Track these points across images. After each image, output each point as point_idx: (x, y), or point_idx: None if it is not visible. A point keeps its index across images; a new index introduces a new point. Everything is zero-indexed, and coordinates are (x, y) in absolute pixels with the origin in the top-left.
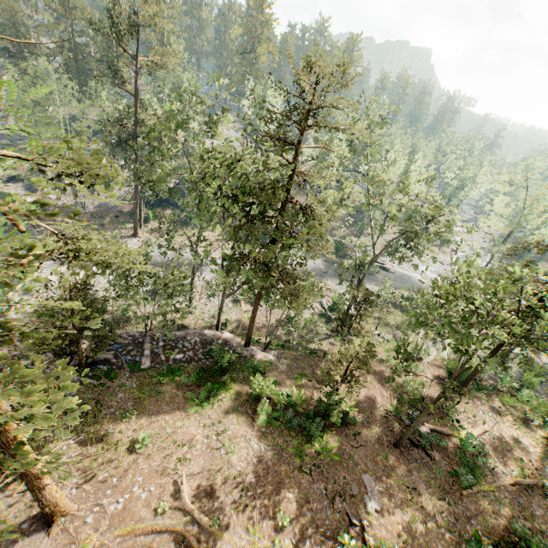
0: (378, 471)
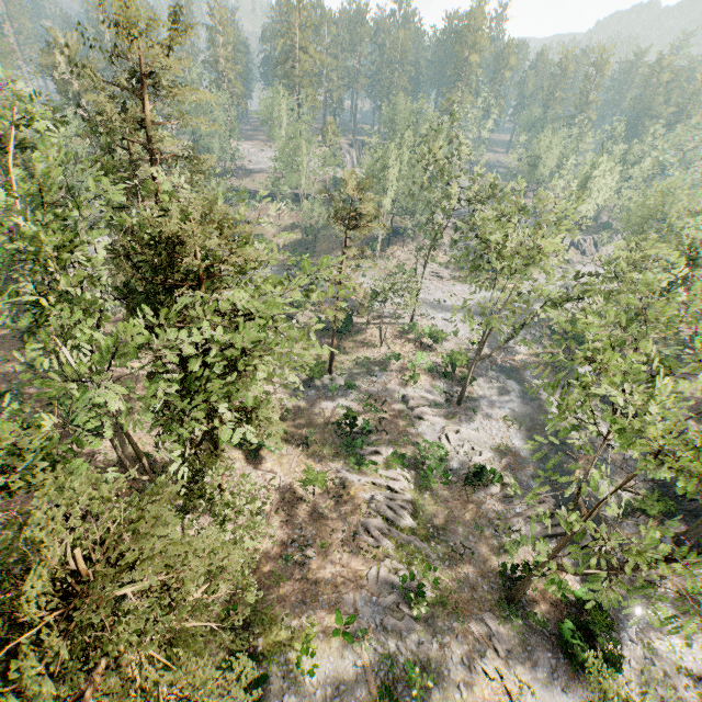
0: (7, 349)
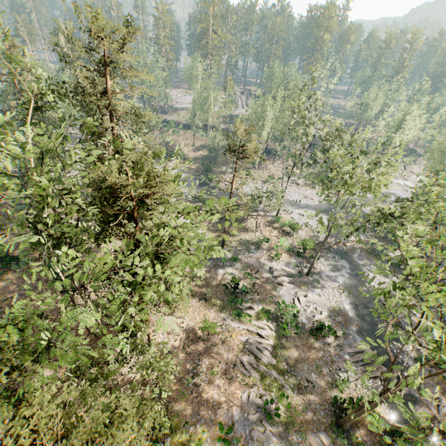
0: None
